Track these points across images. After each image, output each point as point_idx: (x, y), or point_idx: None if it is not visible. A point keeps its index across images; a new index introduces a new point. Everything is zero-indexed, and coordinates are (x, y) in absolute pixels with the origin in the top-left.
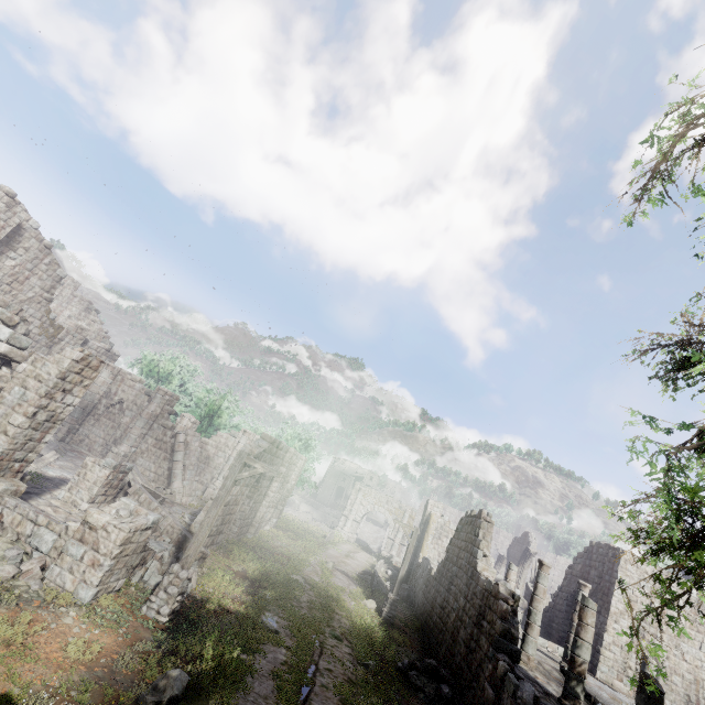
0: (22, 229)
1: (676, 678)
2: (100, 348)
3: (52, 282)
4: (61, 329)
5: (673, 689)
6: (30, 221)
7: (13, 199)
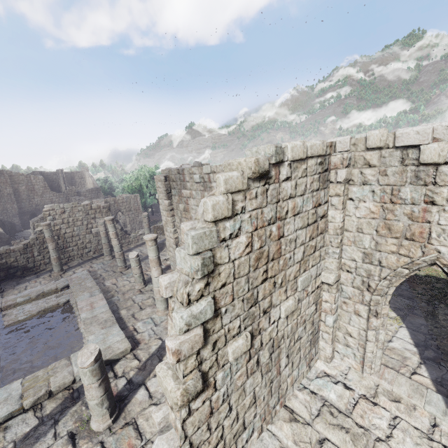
0: (14, 176)
1: None
2: (88, 190)
3: (43, 183)
4: (65, 194)
5: None
6: (12, 172)
7: (0, 171)
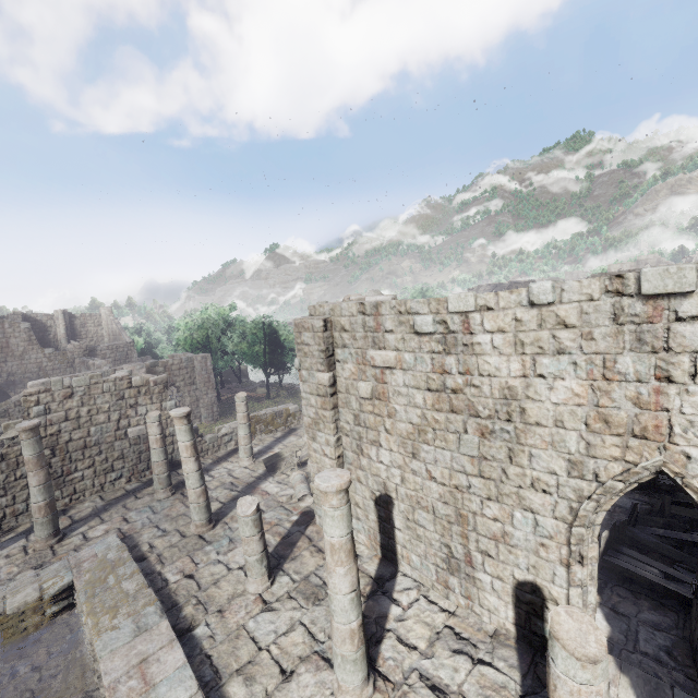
0: None
1: (422, 515)
2: (111, 346)
3: (26, 334)
4: (66, 354)
5: (419, 535)
6: None
7: None
